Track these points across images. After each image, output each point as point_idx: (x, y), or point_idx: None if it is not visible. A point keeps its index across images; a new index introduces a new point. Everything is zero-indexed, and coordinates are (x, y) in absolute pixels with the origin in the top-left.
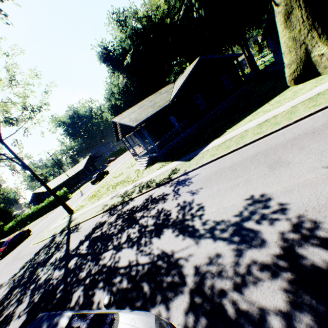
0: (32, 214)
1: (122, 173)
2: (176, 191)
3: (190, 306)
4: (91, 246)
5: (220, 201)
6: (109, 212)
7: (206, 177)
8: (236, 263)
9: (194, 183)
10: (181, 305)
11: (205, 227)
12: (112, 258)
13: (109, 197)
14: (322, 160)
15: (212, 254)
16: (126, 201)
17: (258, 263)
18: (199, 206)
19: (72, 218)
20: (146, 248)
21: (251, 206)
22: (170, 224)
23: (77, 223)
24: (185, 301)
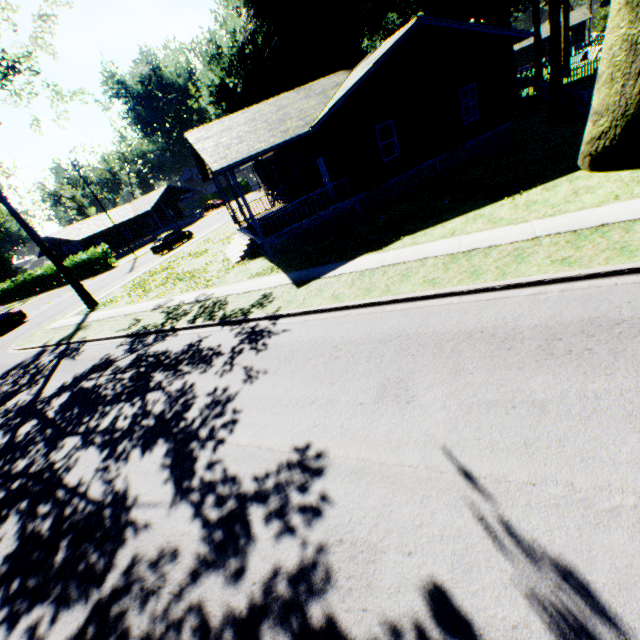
0: (42, 279)
1: (207, 251)
2: (234, 354)
3: (77, 637)
4: (65, 409)
5: (263, 426)
6: (133, 342)
7: (292, 347)
8: (180, 591)
9: (267, 352)
10: (69, 627)
11: (205, 476)
12: (69, 456)
13: (153, 304)
14: (456, 428)
15: (170, 546)
16: (166, 330)
17: (202, 614)
18: (233, 416)
19: (86, 321)
20: (114, 467)
21: (288, 473)
22: (175, 432)
23: (82, 339)
24: (78, 622)
